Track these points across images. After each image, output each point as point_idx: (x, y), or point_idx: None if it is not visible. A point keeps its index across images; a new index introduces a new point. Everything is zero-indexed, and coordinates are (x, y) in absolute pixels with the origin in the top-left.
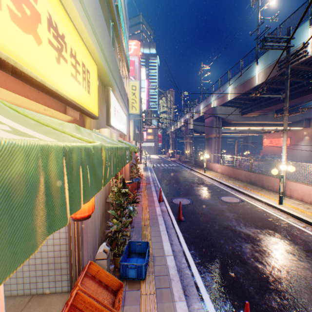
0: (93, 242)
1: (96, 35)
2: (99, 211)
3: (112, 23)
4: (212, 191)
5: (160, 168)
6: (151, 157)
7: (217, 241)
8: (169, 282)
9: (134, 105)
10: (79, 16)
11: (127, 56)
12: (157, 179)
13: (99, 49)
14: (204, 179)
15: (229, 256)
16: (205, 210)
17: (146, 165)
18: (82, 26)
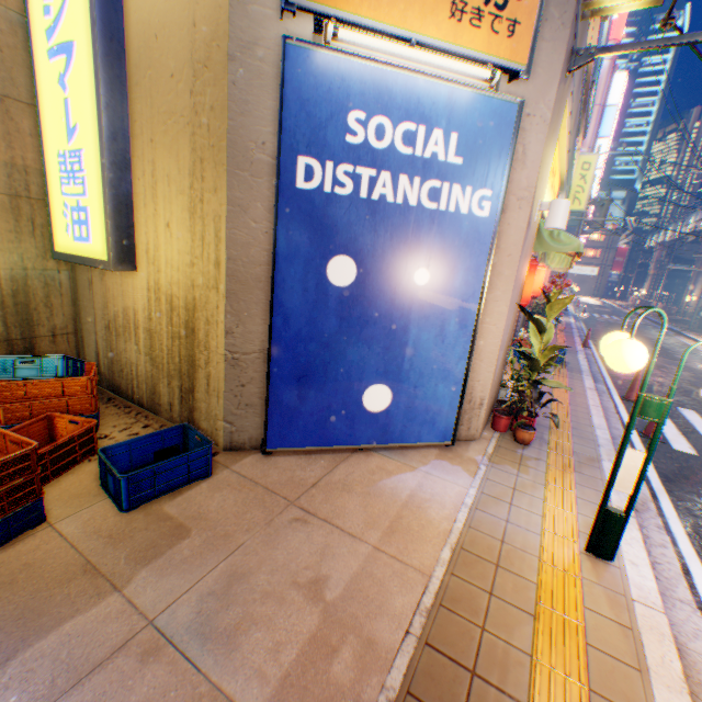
0: (517, 332)
1: (567, 162)
2: (522, 314)
3: (580, 107)
4: (696, 361)
5: (596, 320)
6: (581, 300)
7: (650, 381)
8: (579, 371)
9: (578, 196)
10: (564, 167)
11: (588, 119)
12: (584, 329)
13: (565, 172)
14: (697, 350)
15: (657, 387)
16: (657, 367)
17: (564, 310)
18: (563, 169)
